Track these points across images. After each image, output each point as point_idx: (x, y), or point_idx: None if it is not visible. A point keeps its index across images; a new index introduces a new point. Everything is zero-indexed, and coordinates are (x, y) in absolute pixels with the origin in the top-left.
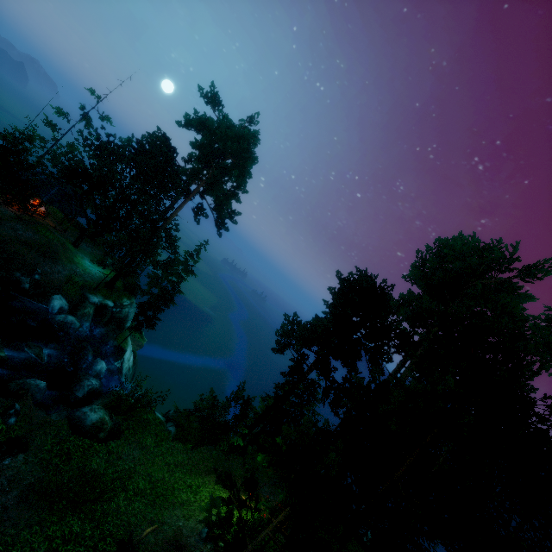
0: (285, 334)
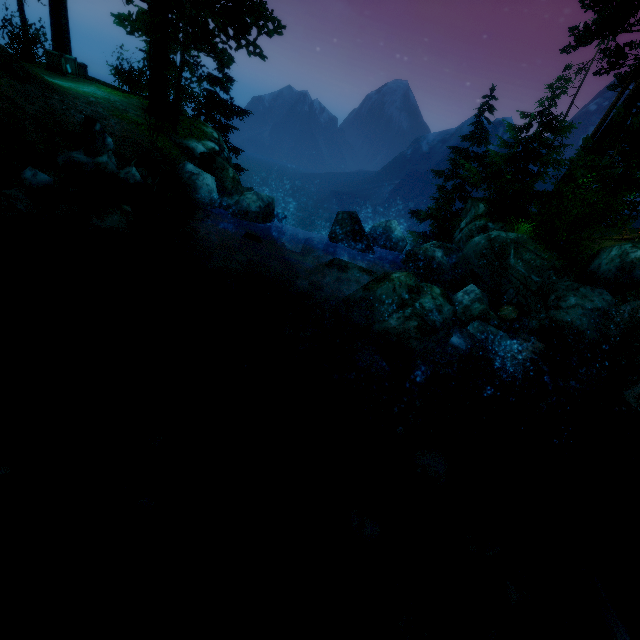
0: None
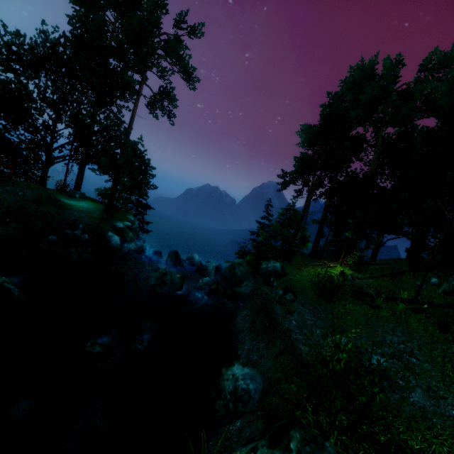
0: (294, 172)
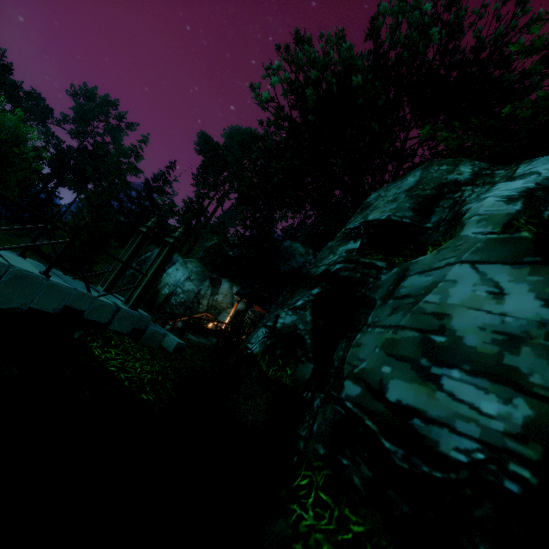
0: None
